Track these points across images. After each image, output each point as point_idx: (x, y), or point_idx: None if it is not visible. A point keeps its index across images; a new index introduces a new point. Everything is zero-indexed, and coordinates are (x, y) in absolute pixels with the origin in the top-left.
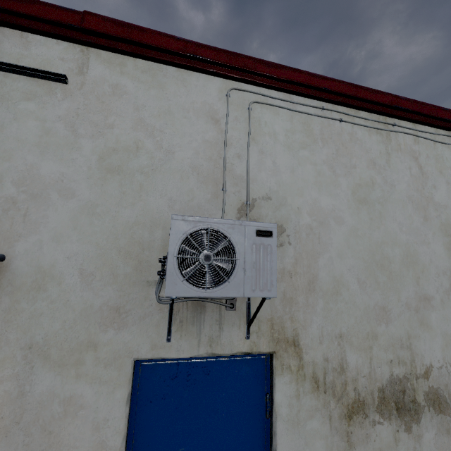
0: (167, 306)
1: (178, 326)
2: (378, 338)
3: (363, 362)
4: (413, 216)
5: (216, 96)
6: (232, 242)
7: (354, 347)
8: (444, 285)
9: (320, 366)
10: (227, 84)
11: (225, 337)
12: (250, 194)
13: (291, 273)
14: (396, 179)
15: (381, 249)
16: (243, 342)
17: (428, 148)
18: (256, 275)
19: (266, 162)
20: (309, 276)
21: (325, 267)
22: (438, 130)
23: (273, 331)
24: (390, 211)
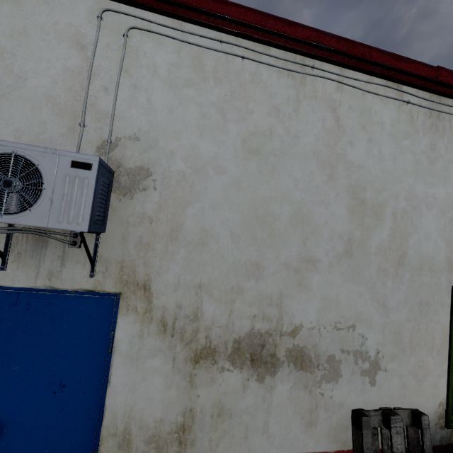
0: (5, 238)
1: (16, 257)
2: (243, 293)
3: (221, 313)
4: (315, 173)
5: (86, 18)
6: (39, 171)
7: (213, 298)
8: (336, 249)
9: (171, 311)
10: (102, 4)
11: (67, 274)
12: (114, 133)
13: (152, 219)
14: (302, 130)
15: (267, 205)
16: (87, 280)
17: (353, 98)
18: (65, 207)
19: (139, 98)
20: (172, 224)
21: (193, 217)
22: (373, 77)
23: (123, 273)
24: (286, 165)
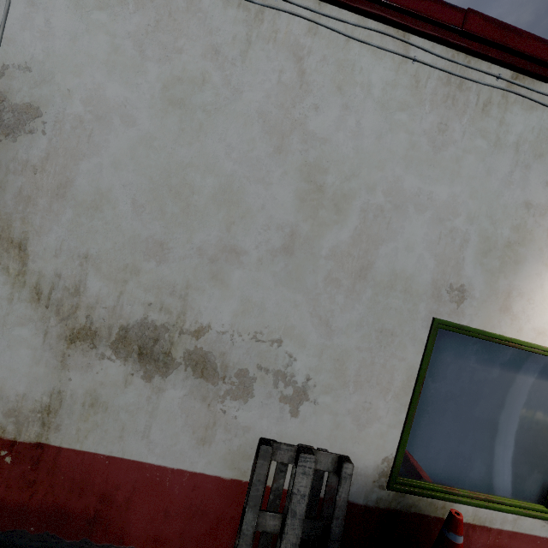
0: None
1: None
2: (140, 274)
3: (109, 293)
4: (257, 142)
5: None
6: None
7: (101, 274)
8: (272, 243)
9: (48, 279)
10: None
11: None
12: (1, 59)
13: (37, 169)
14: (248, 83)
15: (184, 173)
16: None
17: (330, 46)
18: None
19: (36, 19)
20: (61, 178)
21: (88, 174)
22: (366, 19)
23: None
24: (219, 125)
